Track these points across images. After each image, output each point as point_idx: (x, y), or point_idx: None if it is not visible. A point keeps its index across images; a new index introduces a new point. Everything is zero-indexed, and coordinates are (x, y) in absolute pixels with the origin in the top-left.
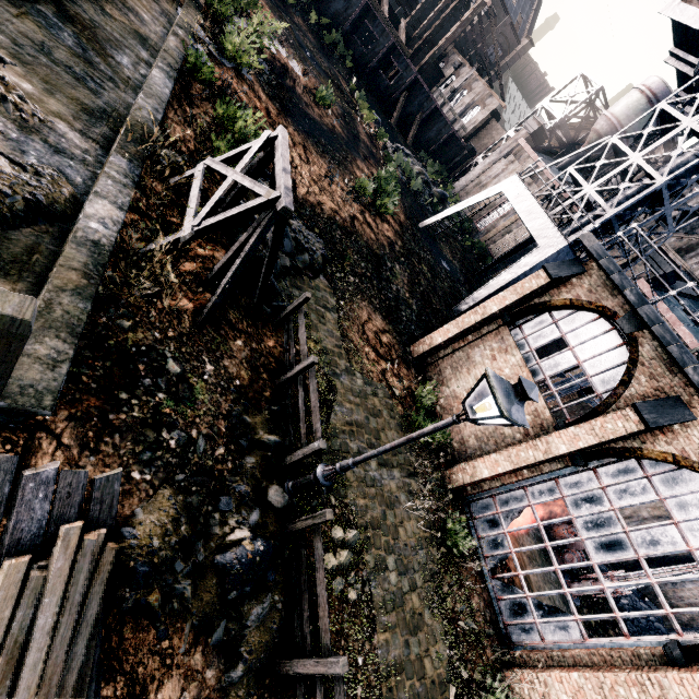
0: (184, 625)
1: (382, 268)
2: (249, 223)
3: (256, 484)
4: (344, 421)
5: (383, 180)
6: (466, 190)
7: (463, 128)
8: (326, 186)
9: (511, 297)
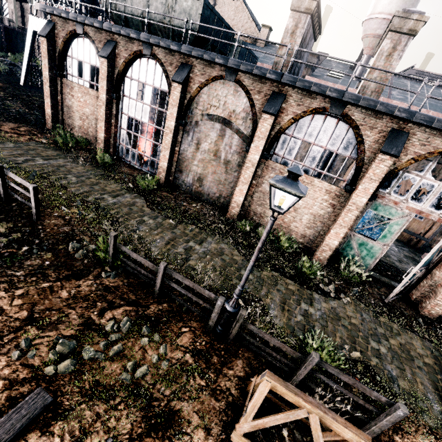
0: None
1: None
2: None
3: None
4: (7, 155)
5: None
6: None
7: (10, 21)
8: None
9: (46, 61)
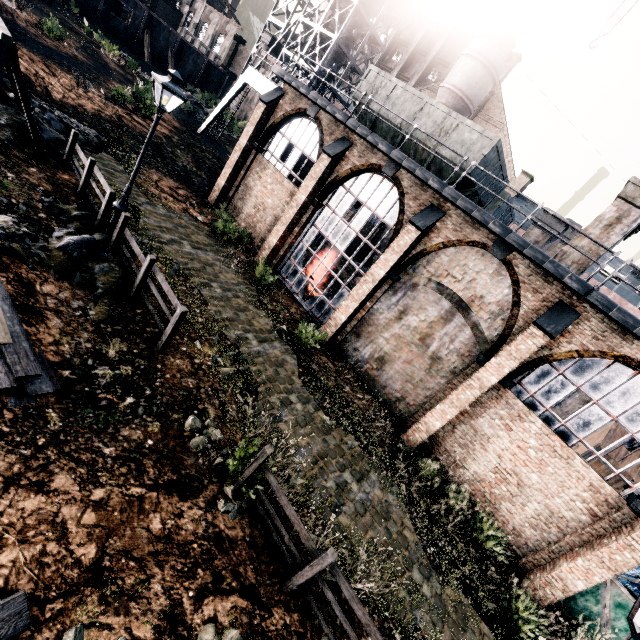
0: (49, 271)
1: (163, 151)
2: (5, 98)
3: (81, 234)
4: (154, 225)
5: (141, 91)
6: (240, 109)
7: (217, 57)
8: (81, 93)
9: (251, 129)
